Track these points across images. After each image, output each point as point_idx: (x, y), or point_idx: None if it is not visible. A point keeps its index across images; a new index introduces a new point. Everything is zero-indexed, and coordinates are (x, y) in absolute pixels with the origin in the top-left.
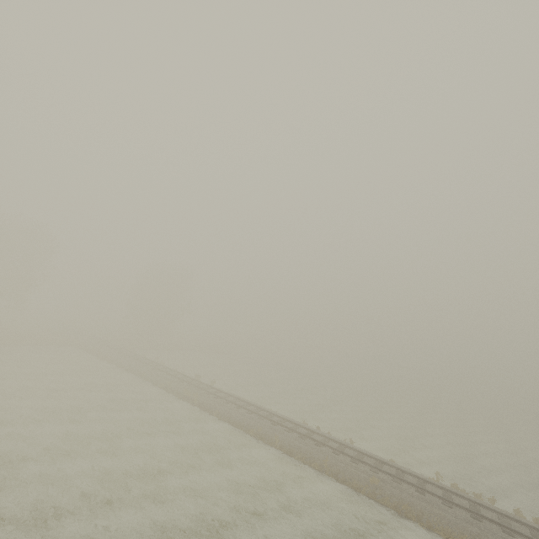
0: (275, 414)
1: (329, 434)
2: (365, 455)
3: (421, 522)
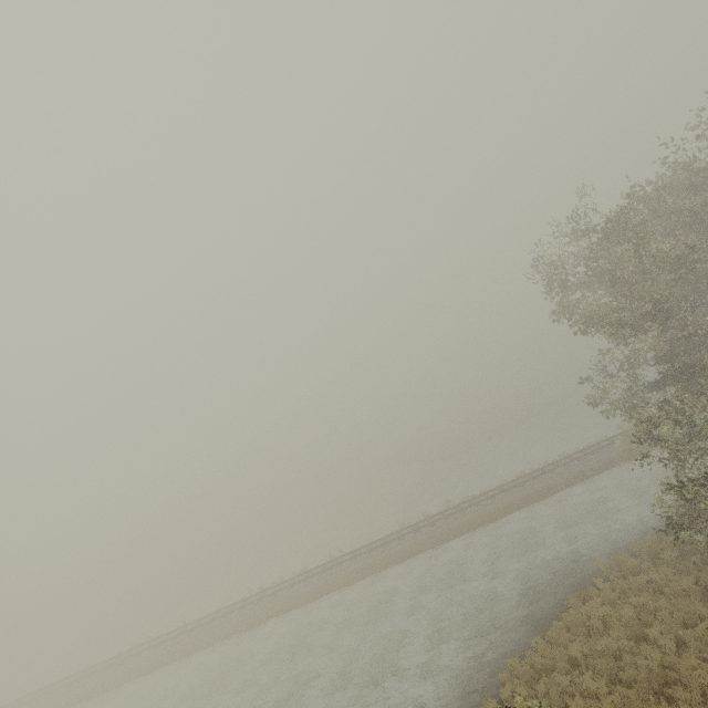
0: (92, 666)
1: (160, 634)
2: (188, 625)
3: (220, 639)
